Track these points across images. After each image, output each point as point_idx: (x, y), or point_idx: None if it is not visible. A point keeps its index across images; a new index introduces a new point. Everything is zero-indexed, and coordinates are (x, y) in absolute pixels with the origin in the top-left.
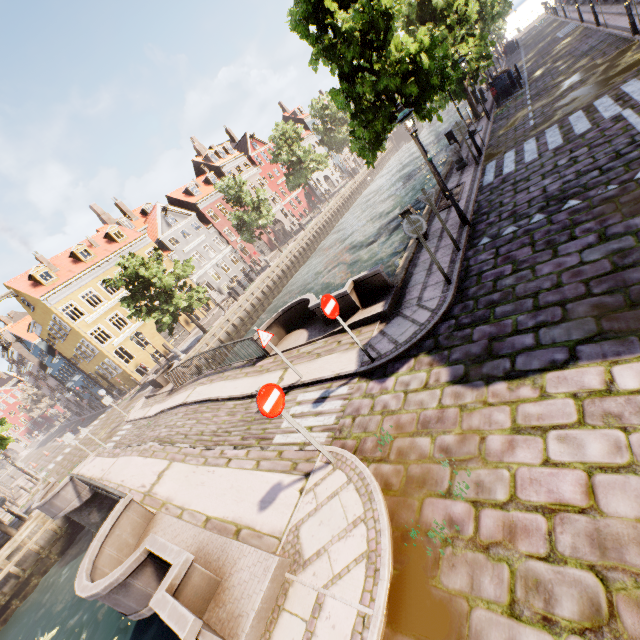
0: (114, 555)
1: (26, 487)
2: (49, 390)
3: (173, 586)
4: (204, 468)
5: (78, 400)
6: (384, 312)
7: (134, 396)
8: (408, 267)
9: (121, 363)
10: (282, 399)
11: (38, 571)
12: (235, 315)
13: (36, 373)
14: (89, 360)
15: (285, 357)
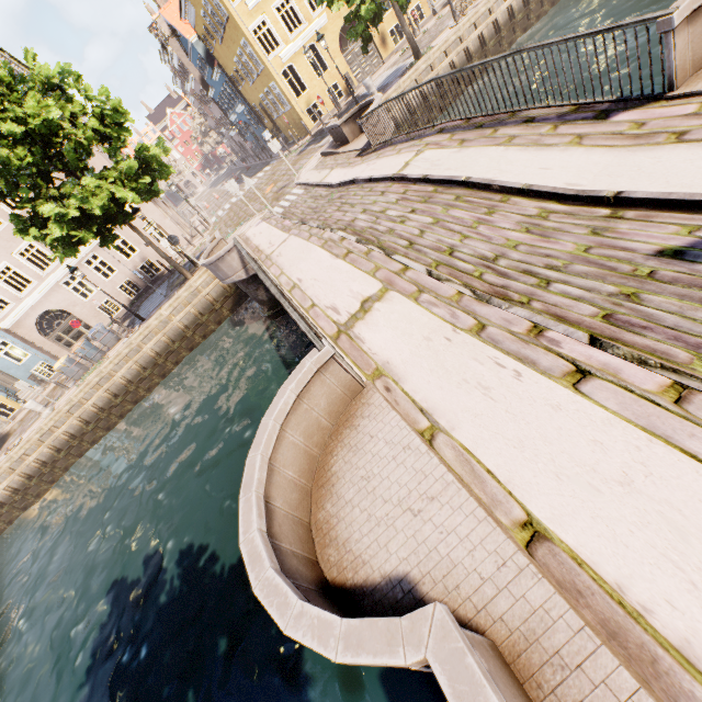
0: (299, 444)
1: (200, 228)
2: (214, 122)
3: None
4: (479, 346)
5: (242, 142)
6: None
7: (303, 150)
8: None
9: (290, 94)
10: None
11: (213, 319)
12: (474, 29)
13: (199, 94)
14: (252, 82)
15: None
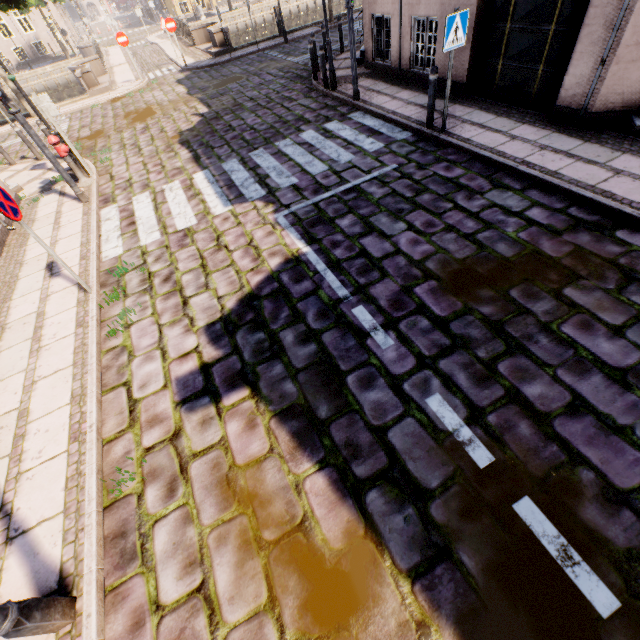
0: None
1: None
2: None
3: (83, 72)
4: (130, 70)
5: None
6: (214, 54)
7: None
8: (256, 44)
9: None
10: (127, 43)
11: (78, 90)
12: (261, 13)
13: None
14: None
15: (194, 51)
